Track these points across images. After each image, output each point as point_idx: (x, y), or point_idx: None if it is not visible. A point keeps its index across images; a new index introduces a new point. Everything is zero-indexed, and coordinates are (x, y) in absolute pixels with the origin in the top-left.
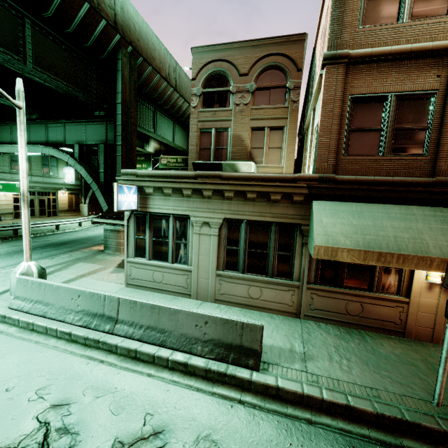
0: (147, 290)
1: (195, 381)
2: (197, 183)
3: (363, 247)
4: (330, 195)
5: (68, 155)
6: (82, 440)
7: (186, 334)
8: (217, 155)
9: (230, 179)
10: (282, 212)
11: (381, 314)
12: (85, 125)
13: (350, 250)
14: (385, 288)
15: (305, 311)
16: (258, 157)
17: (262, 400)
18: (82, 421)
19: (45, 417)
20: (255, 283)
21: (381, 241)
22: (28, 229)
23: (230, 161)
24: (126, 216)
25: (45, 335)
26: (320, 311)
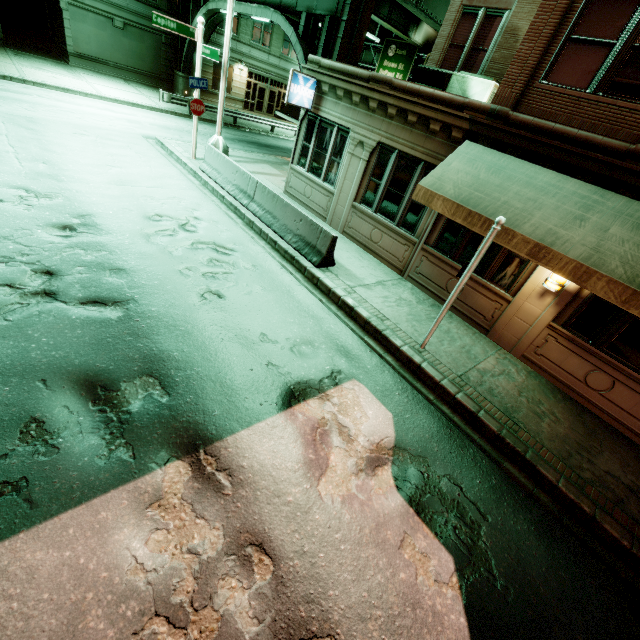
0: (297, 202)
1: (276, 254)
2: (366, 88)
3: (460, 201)
4: (490, 139)
5: (292, 28)
6: (199, 233)
7: (287, 226)
8: (468, 61)
9: (399, 90)
10: (434, 149)
11: (477, 303)
12: None
13: (445, 199)
14: (497, 279)
15: (410, 271)
16: None
17: (305, 281)
18: (204, 229)
19: (190, 219)
20: (380, 226)
21: (484, 202)
22: (222, 104)
23: (466, 73)
24: (301, 116)
25: (212, 194)
26: (423, 277)
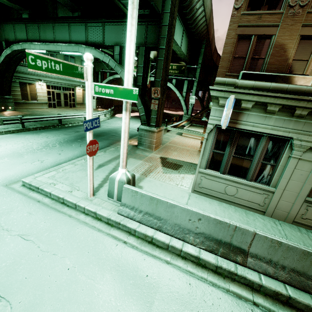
0: (215, 199)
1: None
2: None
3: None
4: None
5: (109, 57)
6: None
7: None
8: (251, 65)
9: None
10: None
11: None
12: (124, 25)
13: None
14: None
15: None
16: (298, 70)
17: None
18: None
19: None
20: None
21: None
22: (127, 138)
23: (283, 73)
24: (207, 129)
25: (167, 252)
26: None
